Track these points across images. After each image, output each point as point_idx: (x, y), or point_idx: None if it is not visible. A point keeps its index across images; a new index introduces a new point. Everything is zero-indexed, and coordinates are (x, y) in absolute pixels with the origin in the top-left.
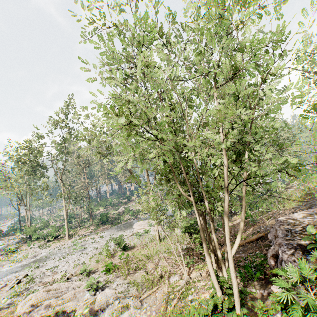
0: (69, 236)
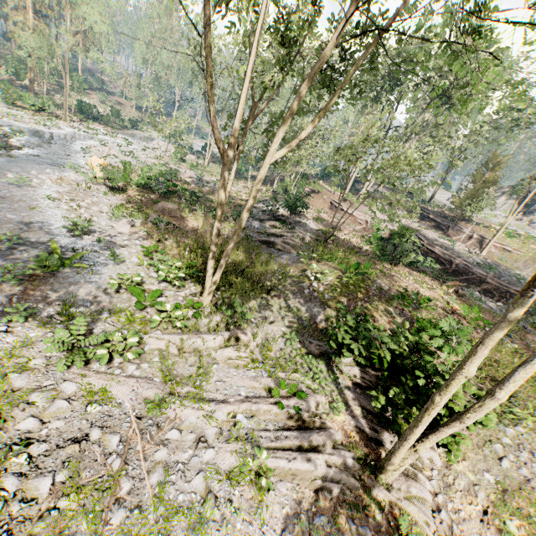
0: (53, 115)
